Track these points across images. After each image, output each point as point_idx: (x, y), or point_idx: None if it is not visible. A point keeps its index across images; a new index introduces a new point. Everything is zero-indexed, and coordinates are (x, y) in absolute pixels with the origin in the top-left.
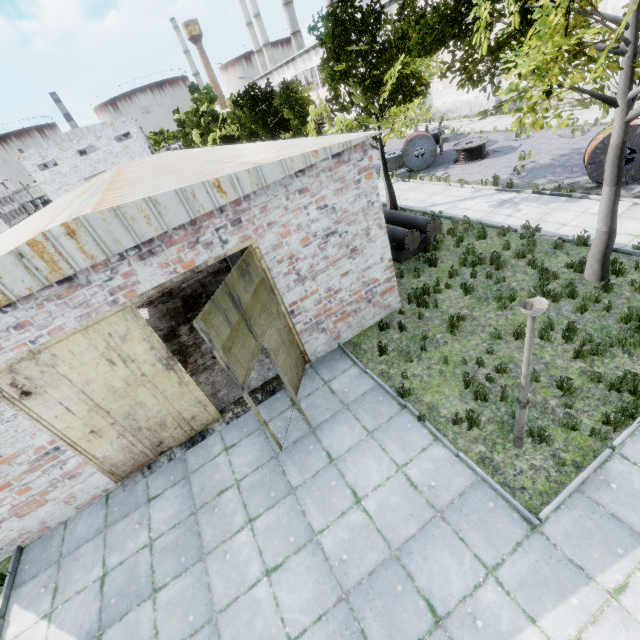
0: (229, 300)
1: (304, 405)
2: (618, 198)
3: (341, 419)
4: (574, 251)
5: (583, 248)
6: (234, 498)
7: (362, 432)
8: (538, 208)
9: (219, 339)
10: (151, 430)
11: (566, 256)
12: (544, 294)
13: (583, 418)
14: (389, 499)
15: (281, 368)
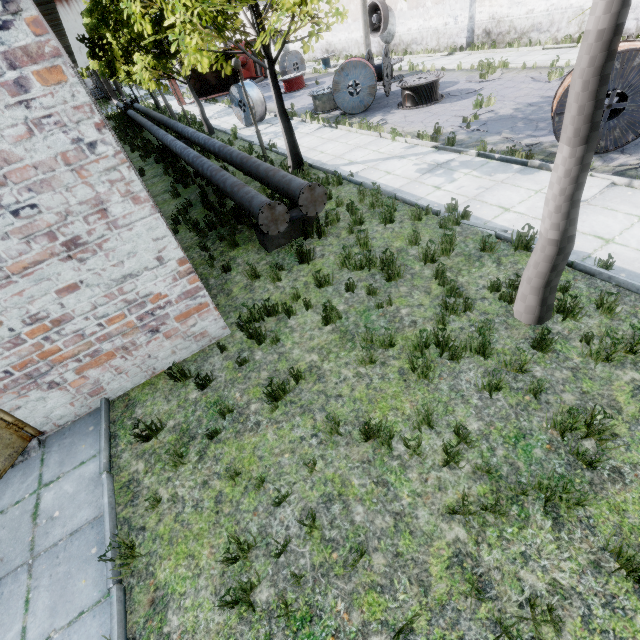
0: None
1: None
2: (586, 173)
3: (3, 597)
4: (509, 258)
5: (524, 254)
6: None
7: None
8: (478, 179)
9: None
10: None
11: (495, 266)
12: (439, 342)
13: None
14: None
15: None
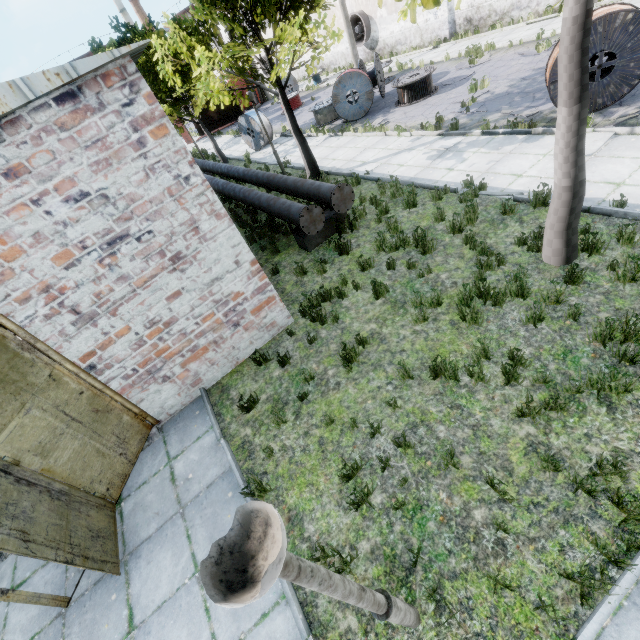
0: None
1: (131, 505)
2: (584, 126)
3: (168, 537)
4: (530, 216)
5: (543, 210)
6: None
7: (188, 567)
8: (487, 155)
9: None
10: None
11: (518, 225)
12: (481, 293)
13: (527, 557)
14: None
15: (66, 467)
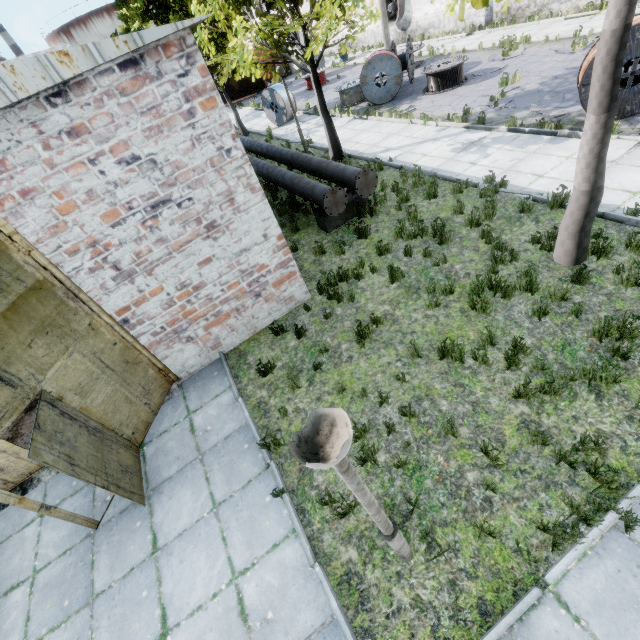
0: None
1: (153, 449)
2: (609, 135)
3: (188, 478)
4: (546, 216)
5: (559, 212)
6: (20, 603)
7: (206, 504)
8: (511, 152)
9: None
10: None
11: (534, 224)
12: (492, 285)
13: (510, 512)
14: (204, 637)
15: (100, 408)
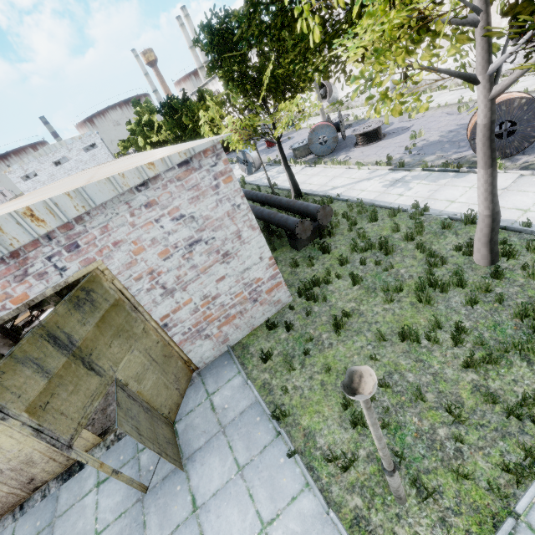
0: (48, 344)
1: (183, 426)
2: (496, 180)
3: (215, 447)
4: (463, 230)
5: (472, 226)
6: None
7: (232, 467)
8: (427, 185)
9: (21, 400)
10: (16, 470)
11: (455, 236)
12: (432, 283)
13: (478, 459)
14: None
15: (149, 392)
